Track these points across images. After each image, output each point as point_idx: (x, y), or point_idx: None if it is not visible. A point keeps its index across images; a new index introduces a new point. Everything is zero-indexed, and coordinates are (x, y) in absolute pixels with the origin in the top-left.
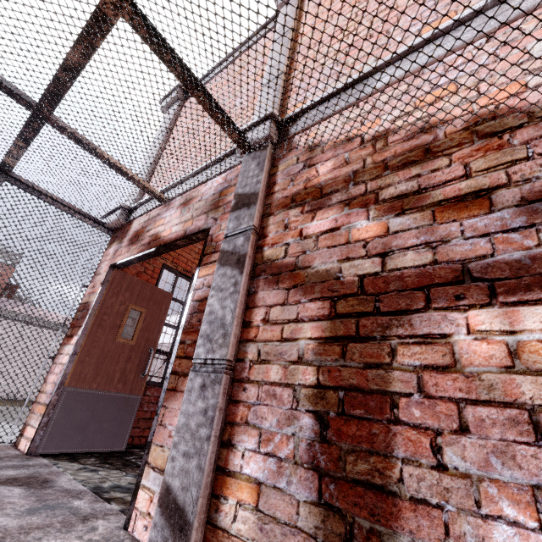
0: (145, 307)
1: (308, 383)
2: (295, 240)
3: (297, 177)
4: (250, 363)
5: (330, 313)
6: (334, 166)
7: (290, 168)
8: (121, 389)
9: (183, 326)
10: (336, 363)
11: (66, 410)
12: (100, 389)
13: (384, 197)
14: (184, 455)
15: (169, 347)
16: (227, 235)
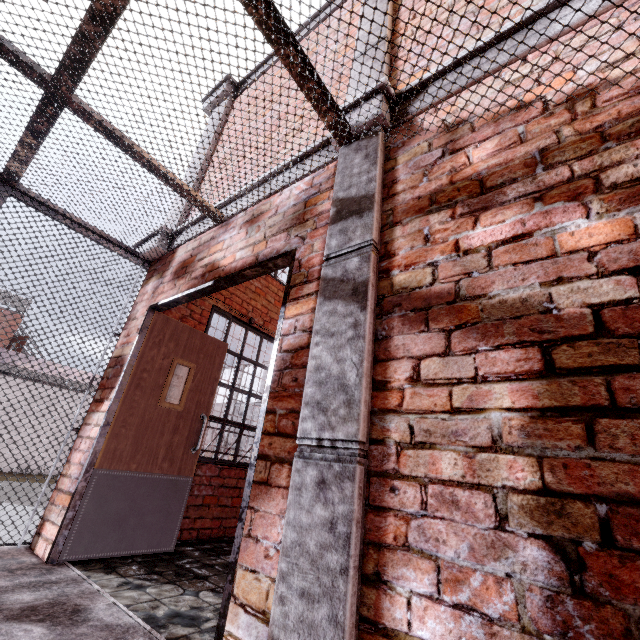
0: (194, 362)
1: (521, 485)
2: (448, 257)
3: (434, 169)
4: (396, 447)
5: (543, 368)
6: (500, 147)
7: (419, 159)
8: (167, 469)
9: (269, 388)
10: (575, 453)
11: (97, 500)
12: (140, 471)
13: (613, 181)
14: (301, 595)
15: (222, 412)
16: (329, 257)
